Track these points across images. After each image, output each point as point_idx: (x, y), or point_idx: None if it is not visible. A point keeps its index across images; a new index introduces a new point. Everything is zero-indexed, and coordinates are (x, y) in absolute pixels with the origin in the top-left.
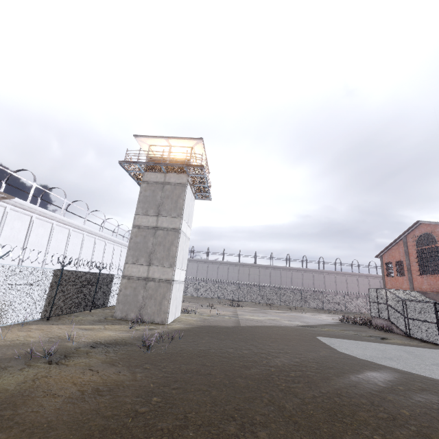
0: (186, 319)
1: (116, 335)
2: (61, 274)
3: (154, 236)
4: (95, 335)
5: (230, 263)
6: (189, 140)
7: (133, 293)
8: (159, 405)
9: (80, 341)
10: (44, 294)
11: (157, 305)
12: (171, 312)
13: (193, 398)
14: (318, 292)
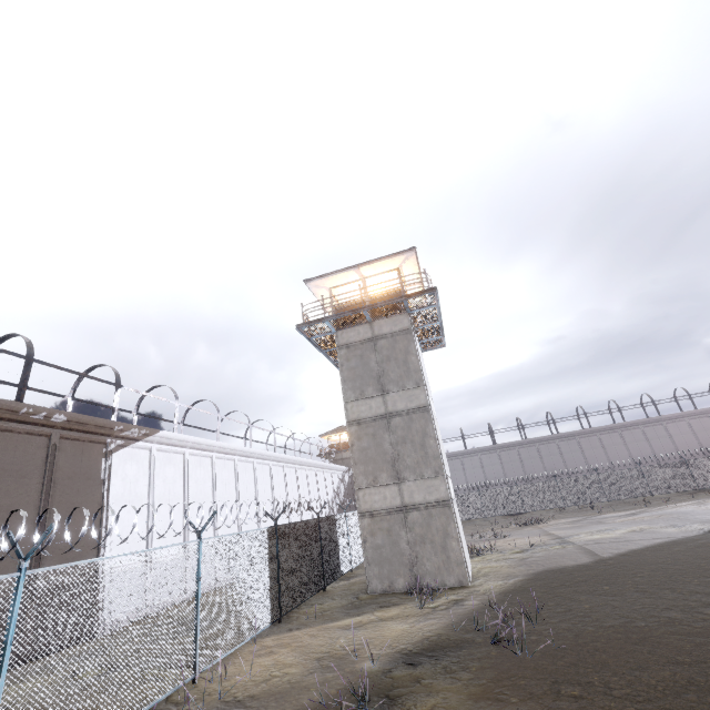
0: (492, 568)
1: (414, 627)
2: (276, 534)
3: (389, 430)
4: (382, 637)
5: (481, 450)
6: (393, 259)
7: (388, 540)
8: None
9: (373, 655)
10: (265, 577)
11: (439, 553)
12: (466, 560)
13: None
14: (666, 460)
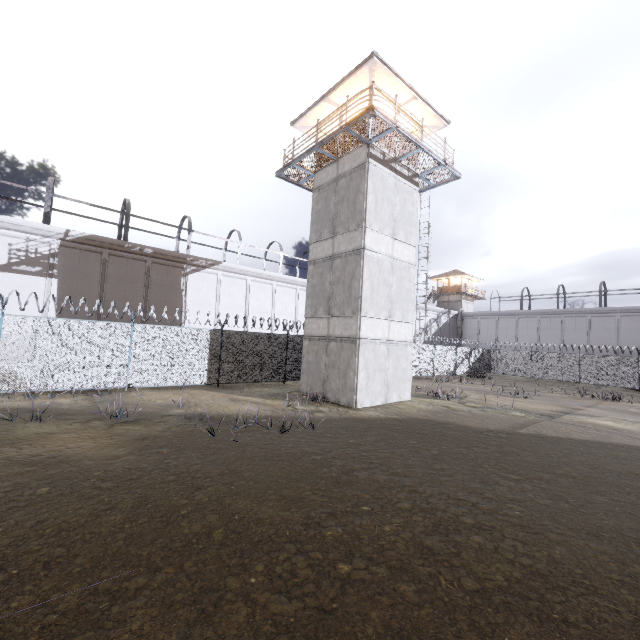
0: (407, 407)
1: (249, 410)
2: (221, 335)
3: (331, 270)
4: (223, 407)
5: (622, 311)
6: (356, 76)
7: (315, 359)
8: (20, 499)
9: (193, 409)
10: (204, 358)
11: (341, 378)
12: (365, 390)
13: (67, 510)
14: None
